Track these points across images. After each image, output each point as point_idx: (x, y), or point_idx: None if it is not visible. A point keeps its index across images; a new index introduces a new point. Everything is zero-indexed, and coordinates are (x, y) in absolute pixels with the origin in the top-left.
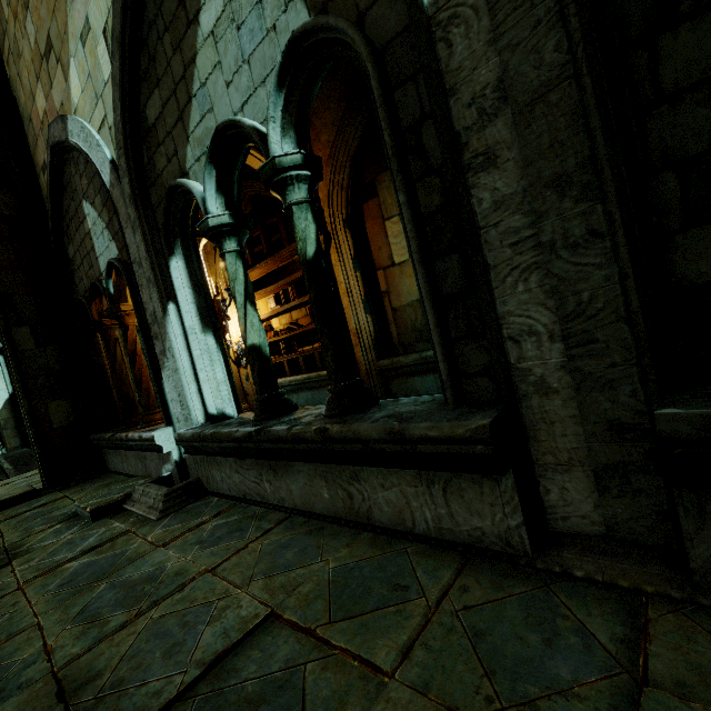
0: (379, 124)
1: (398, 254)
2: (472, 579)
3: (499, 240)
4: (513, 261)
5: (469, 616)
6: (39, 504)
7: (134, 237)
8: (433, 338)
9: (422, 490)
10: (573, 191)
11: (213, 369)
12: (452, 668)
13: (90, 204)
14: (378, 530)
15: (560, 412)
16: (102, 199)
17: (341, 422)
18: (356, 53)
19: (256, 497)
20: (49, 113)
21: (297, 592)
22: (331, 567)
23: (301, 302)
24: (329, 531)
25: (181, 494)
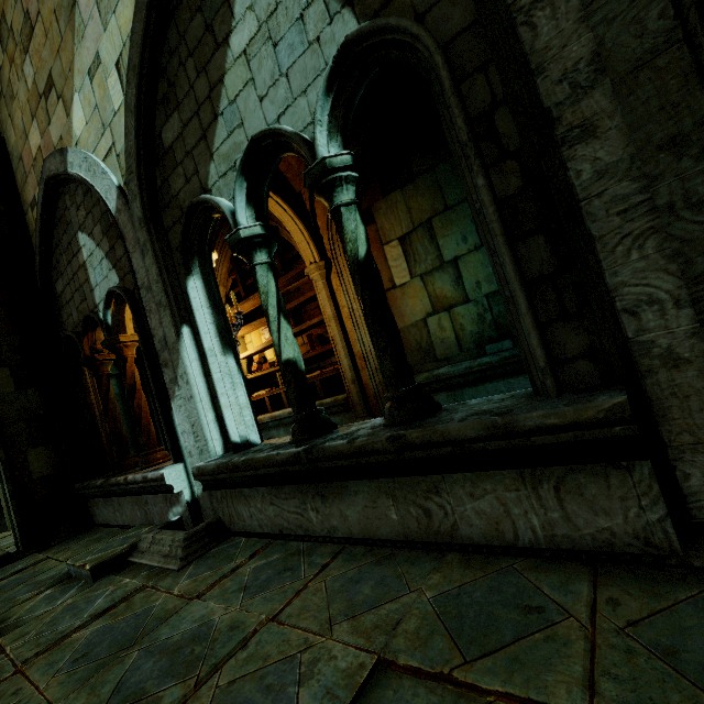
0: (442, 117)
1: (399, 277)
2: (616, 589)
3: (604, 210)
4: (623, 229)
5: (641, 632)
6: (16, 570)
7: (143, 260)
8: (526, 322)
9: (526, 493)
10: (693, 150)
11: (235, 392)
12: (664, 699)
13: (87, 235)
14: (468, 548)
15: (695, 384)
16: (103, 228)
17: (417, 427)
18: (415, 52)
19: (296, 530)
20: (44, 149)
21: (401, 631)
22: (429, 596)
23: (299, 330)
24: (402, 558)
25: (202, 538)
